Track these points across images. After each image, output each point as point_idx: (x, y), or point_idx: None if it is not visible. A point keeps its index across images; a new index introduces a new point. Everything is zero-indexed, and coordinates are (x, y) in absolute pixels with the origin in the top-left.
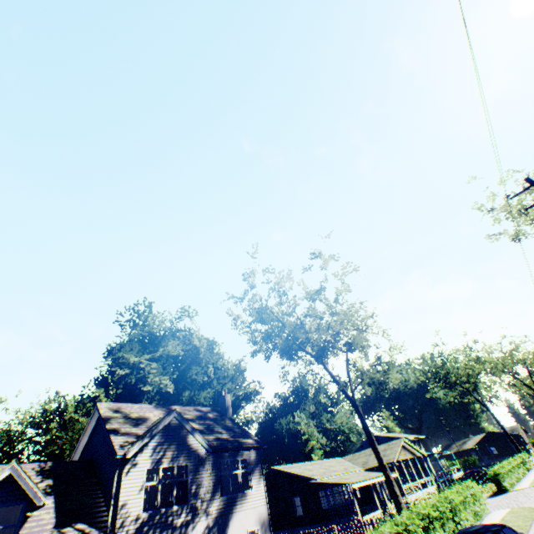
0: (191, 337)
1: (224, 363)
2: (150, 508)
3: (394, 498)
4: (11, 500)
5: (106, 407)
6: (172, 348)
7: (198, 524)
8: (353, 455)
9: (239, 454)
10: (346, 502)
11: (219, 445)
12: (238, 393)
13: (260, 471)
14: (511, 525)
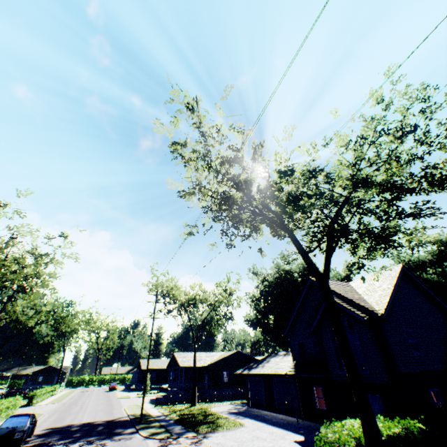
0: None
1: None
2: None
3: None
4: None
5: None
6: None
7: None
8: None
9: None
10: None
11: None
12: None
13: None
14: None
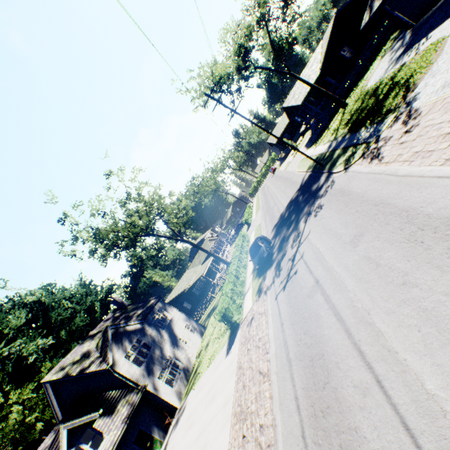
0: (21, 300)
1: (72, 291)
2: (142, 365)
3: (223, 261)
4: (81, 434)
5: (53, 375)
6: (17, 321)
7: (166, 346)
8: (192, 264)
9: (155, 310)
10: (205, 283)
11: (143, 316)
12: (100, 298)
13: (169, 306)
14: (257, 235)
